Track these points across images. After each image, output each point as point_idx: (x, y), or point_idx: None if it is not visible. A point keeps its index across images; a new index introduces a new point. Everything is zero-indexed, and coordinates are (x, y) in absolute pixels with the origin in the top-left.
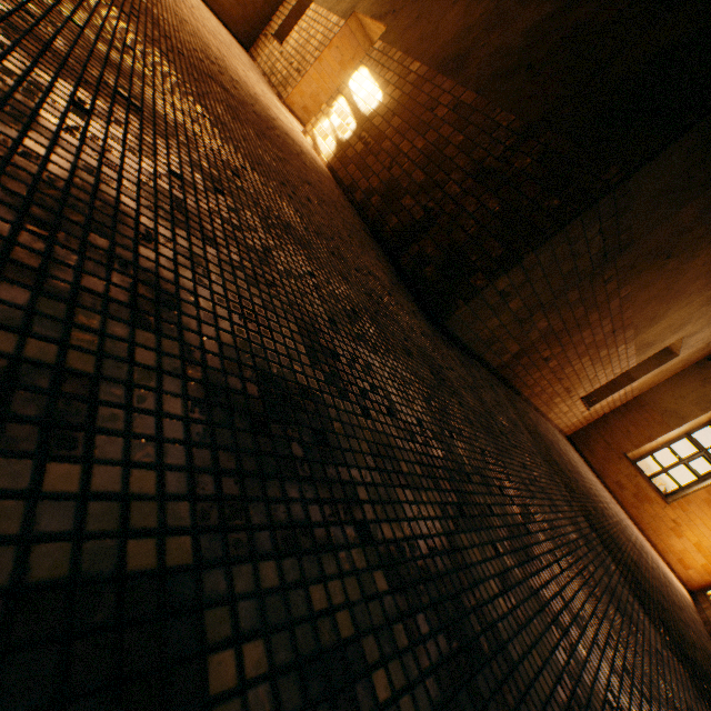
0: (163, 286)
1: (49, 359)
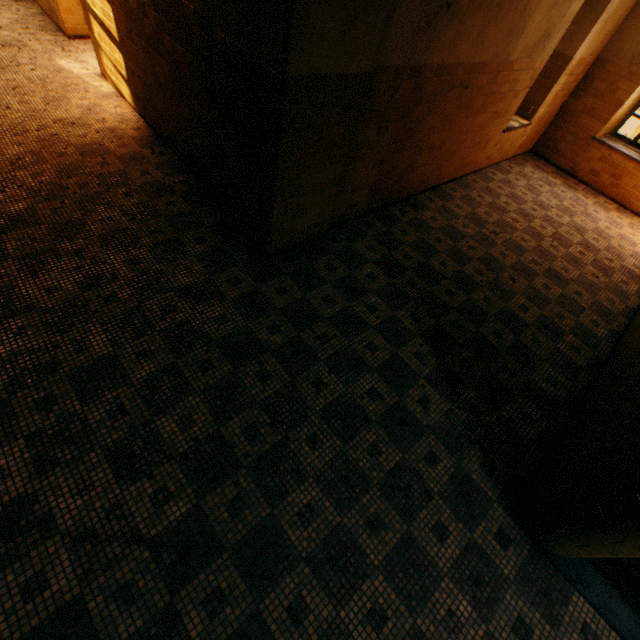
0: (48, 515)
1: (33, 572)
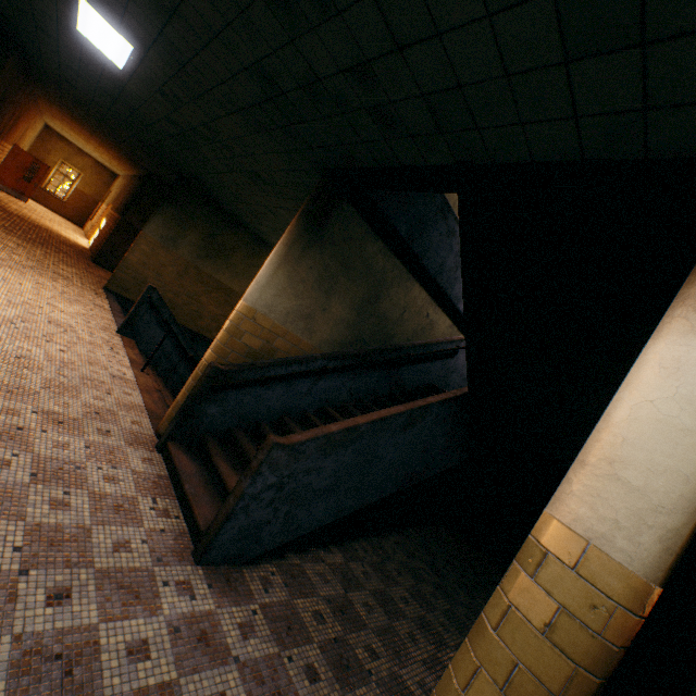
0: None
1: None
